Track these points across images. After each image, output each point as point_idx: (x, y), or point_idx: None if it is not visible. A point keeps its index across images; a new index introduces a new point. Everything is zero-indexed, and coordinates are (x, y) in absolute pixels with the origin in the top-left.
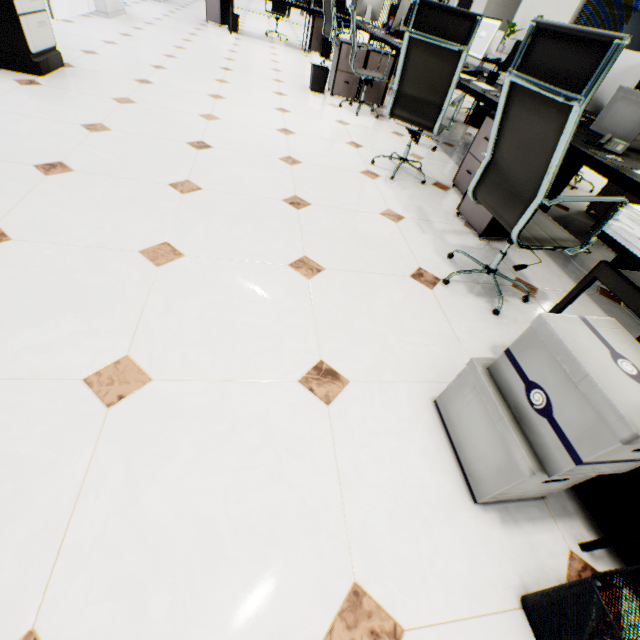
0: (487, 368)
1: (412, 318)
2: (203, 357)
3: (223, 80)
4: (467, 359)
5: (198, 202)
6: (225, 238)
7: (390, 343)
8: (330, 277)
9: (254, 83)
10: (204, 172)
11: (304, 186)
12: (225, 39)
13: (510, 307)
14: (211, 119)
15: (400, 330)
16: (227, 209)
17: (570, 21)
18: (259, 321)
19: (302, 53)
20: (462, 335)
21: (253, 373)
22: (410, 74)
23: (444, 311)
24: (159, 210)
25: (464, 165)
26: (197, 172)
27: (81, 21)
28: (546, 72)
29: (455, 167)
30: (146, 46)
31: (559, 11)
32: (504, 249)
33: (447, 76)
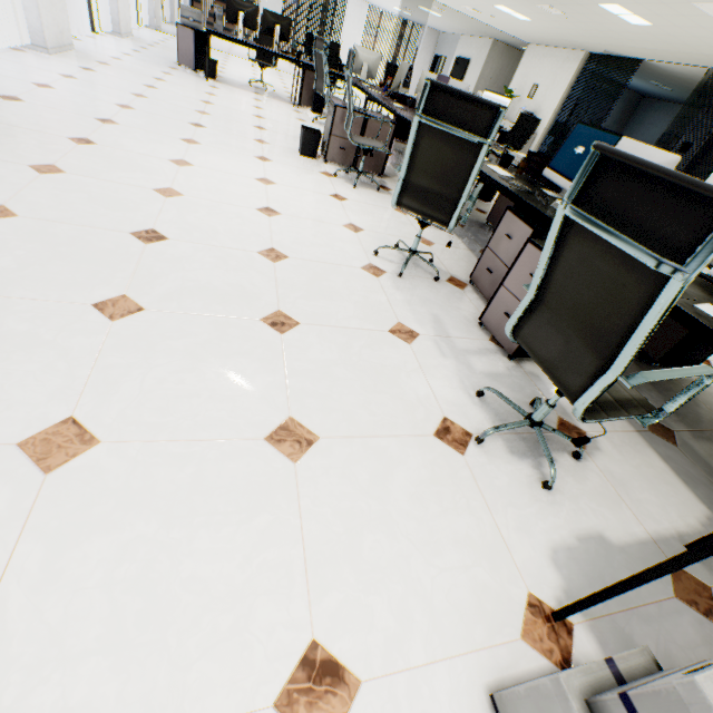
0: (586, 700)
1: (443, 515)
2: (102, 686)
3: (192, 140)
4: (524, 584)
5: (135, 333)
6: (171, 397)
7: (417, 575)
8: (326, 453)
9: (232, 144)
10: (151, 279)
11: (291, 294)
12: (199, 87)
13: (561, 470)
14: (170, 195)
15: (429, 543)
16: (179, 342)
17: (565, 92)
18: (213, 568)
19: (291, 107)
20: (511, 536)
21: (194, 706)
22: (420, 162)
23: (483, 493)
24: (69, 354)
25: (483, 261)
26: (140, 280)
27: (8, 55)
28: (620, 216)
29: (469, 254)
30: (94, 92)
31: (554, 82)
32: (552, 400)
33: (465, 168)
